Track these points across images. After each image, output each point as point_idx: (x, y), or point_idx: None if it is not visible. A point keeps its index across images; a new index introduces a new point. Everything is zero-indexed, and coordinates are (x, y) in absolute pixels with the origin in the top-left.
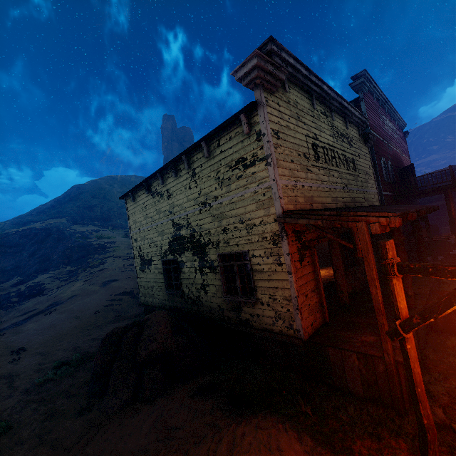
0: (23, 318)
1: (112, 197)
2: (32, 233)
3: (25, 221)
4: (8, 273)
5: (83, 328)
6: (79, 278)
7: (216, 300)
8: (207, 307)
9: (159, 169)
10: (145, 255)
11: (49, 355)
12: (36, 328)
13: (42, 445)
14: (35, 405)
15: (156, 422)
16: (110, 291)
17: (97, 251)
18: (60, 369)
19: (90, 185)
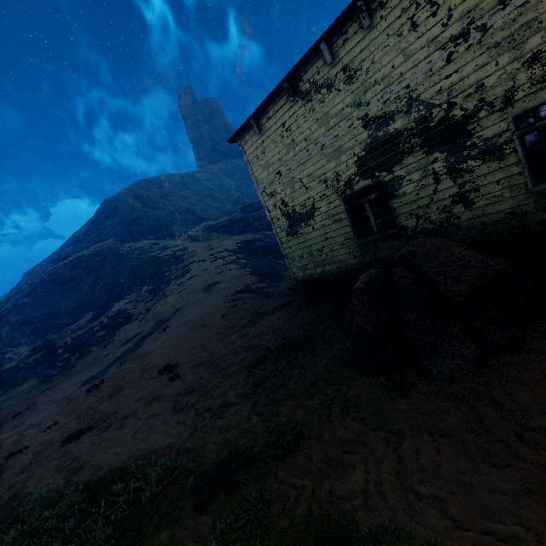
0: (131, 344)
1: (155, 203)
2: (83, 261)
3: (64, 255)
4: (75, 312)
5: (224, 333)
6: (168, 294)
7: (503, 205)
8: (474, 227)
9: (328, 30)
10: (298, 208)
11: (218, 362)
12: (163, 347)
13: (408, 437)
14: (291, 402)
15: None
16: (222, 293)
17: (171, 262)
18: (267, 364)
19: (123, 195)
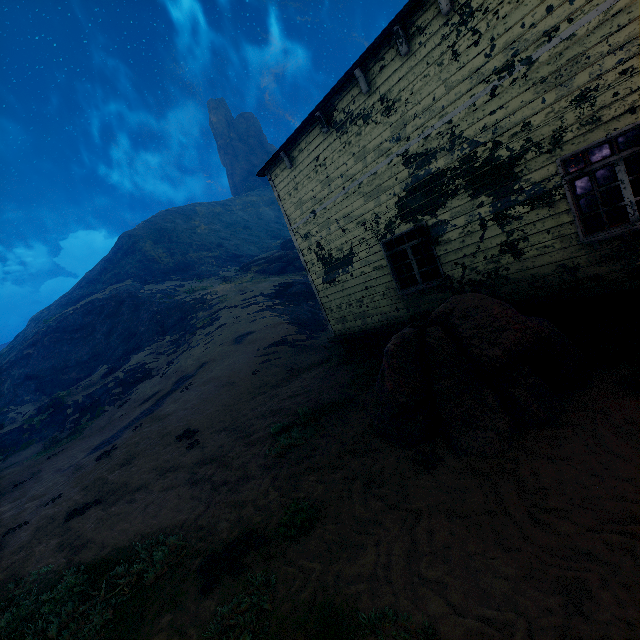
0: (149, 404)
1: (181, 238)
2: (96, 306)
3: (76, 299)
4: (87, 365)
5: (253, 393)
6: (193, 345)
7: (553, 257)
8: (524, 280)
9: (363, 56)
10: (335, 252)
11: (243, 427)
12: (184, 408)
13: (425, 517)
14: (313, 476)
15: (633, 441)
16: (254, 346)
17: (198, 308)
18: (293, 431)
19: (143, 228)
